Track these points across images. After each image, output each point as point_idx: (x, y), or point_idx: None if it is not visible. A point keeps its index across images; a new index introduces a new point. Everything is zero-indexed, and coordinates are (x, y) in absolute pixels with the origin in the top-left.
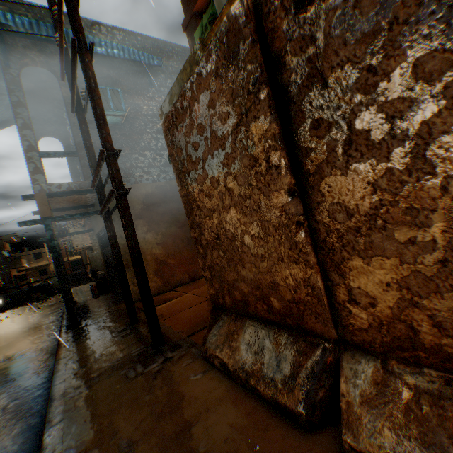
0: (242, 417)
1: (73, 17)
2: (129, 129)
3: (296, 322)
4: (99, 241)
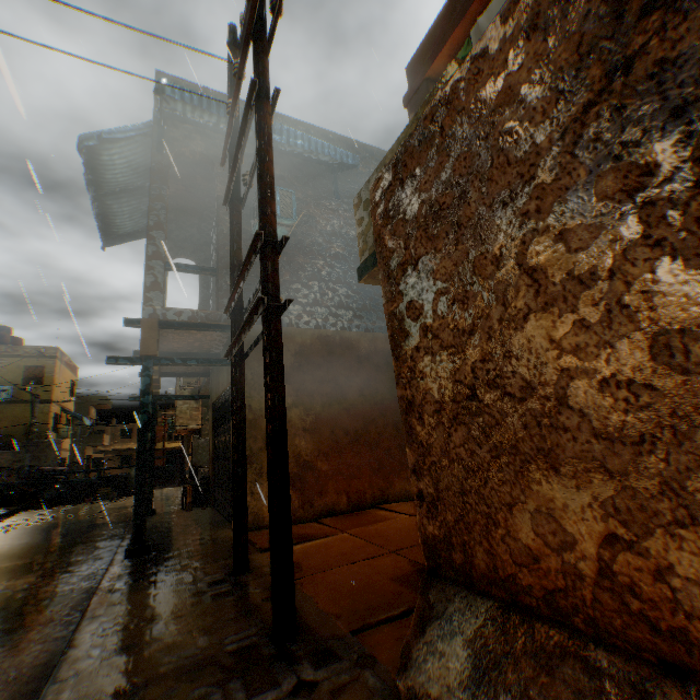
0: None
1: (259, 59)
2: (295, 248)
3: None
4: (213, 414)
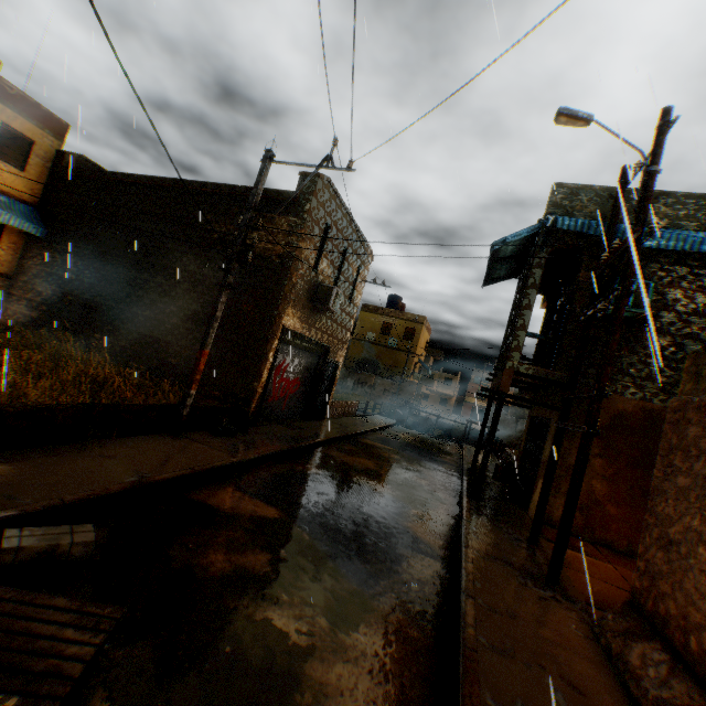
0: (600, 679)
1: (627, 264)
2: (640, 326)
3: (700, 671)
4: (530, 423)
